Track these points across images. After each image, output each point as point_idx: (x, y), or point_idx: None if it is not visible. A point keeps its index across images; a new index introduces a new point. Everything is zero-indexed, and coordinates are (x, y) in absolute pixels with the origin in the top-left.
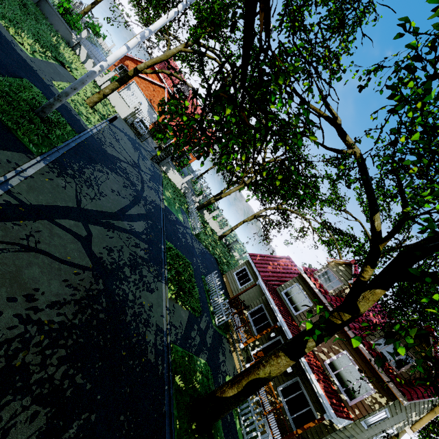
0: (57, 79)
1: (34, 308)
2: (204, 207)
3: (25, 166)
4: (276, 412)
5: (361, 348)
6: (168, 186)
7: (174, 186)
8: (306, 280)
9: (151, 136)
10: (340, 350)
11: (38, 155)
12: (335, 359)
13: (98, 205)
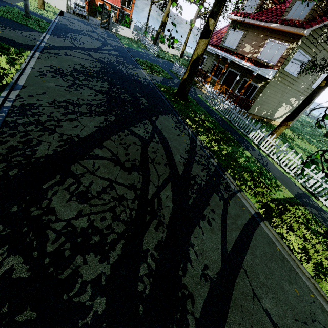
0: (16, 2)
1: (84, 67)
2: (156, 40)
3: (43, 36)
4: (237, 102)
5: (276, 26)
6: (123, 39)
7: (128, 38)
8: (236, 21)
9: (92, 17)
10: (265, 42)
11: (43, 33)
12: (263, 49)
13: (85, 46)
